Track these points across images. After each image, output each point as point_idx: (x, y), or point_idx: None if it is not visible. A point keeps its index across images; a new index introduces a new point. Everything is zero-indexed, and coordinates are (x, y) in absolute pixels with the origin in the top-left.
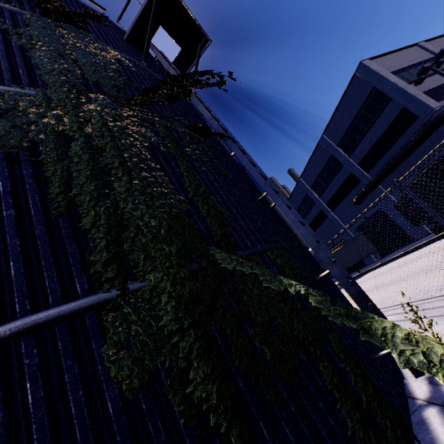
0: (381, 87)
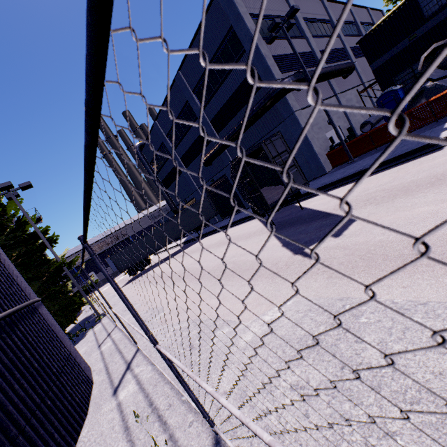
0: (238, 29)
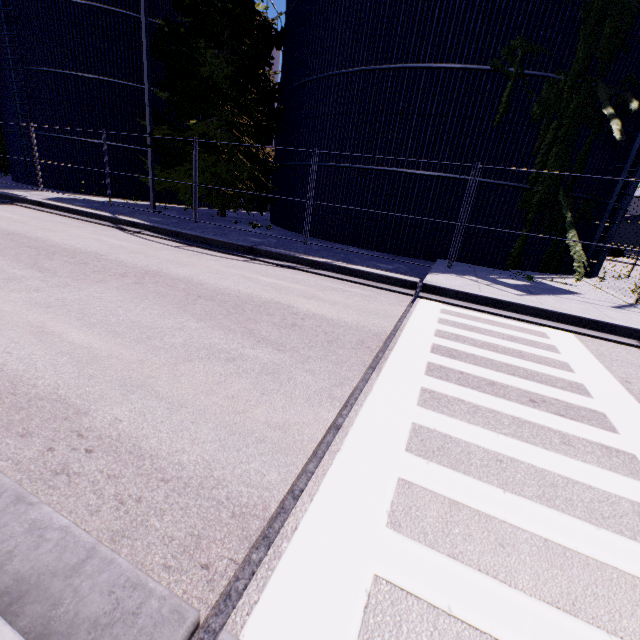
0: None
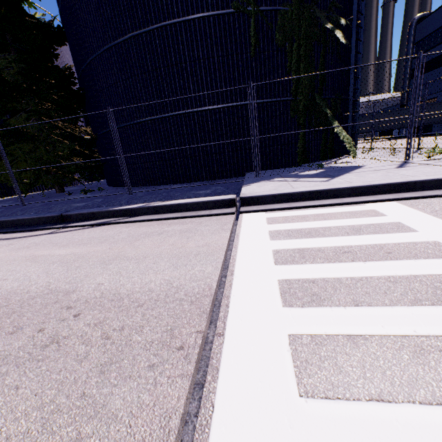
0: None
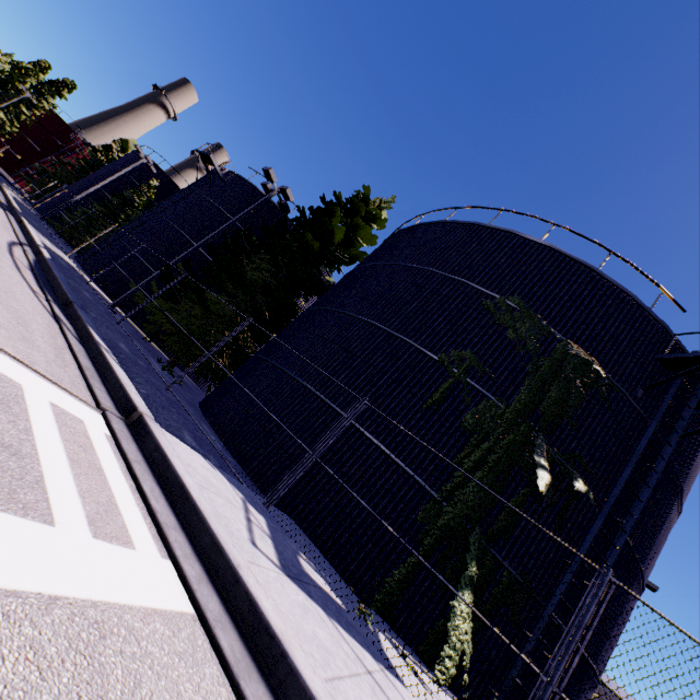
0: None
